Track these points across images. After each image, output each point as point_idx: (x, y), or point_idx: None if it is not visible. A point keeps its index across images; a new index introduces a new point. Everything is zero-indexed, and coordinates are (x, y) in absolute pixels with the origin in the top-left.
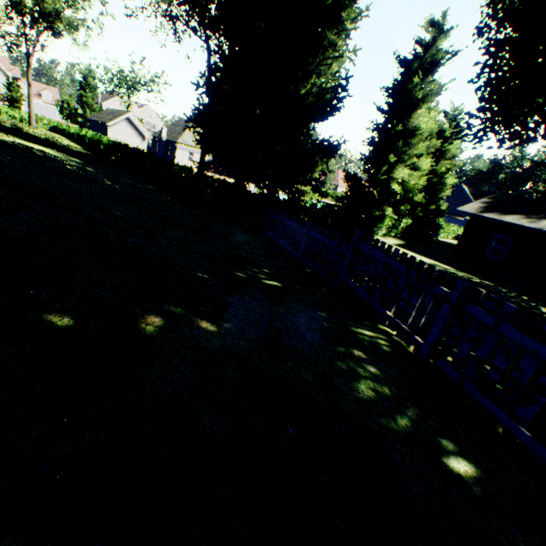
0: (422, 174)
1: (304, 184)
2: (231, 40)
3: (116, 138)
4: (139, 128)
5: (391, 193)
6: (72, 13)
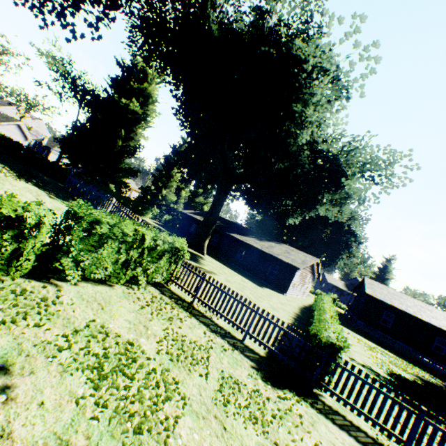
0: (182, 198)
1: (115, 185)
2: (92, 113)
3: (4, 133)
4: (26, 132)
5: (158, 199)
6: (0, 56)
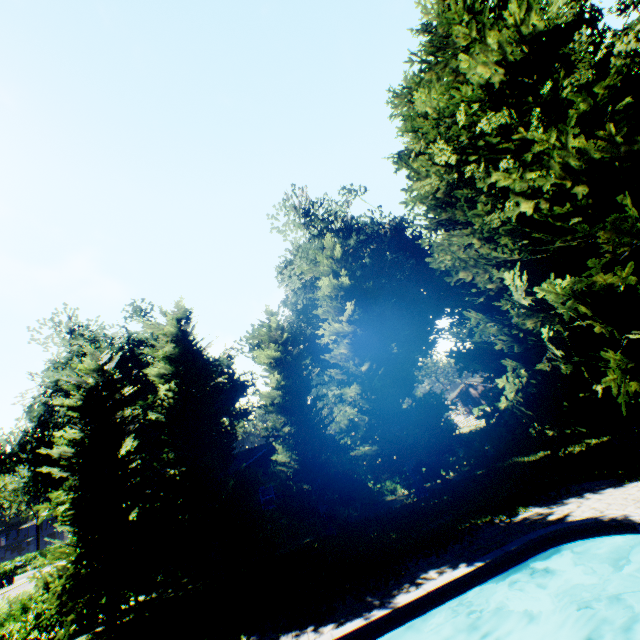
0: None
1: None
2: None
3: None
4: None
5: None
6: None
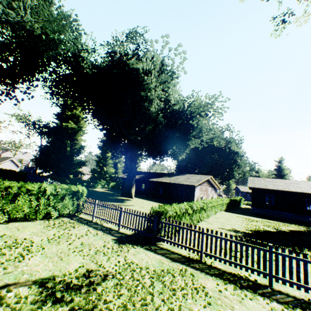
0: (119, 168)
1: (73, 175)
2: (49, 137)
3: (4, 168)
4: (17, 163)
5: (102, 174)
6: None
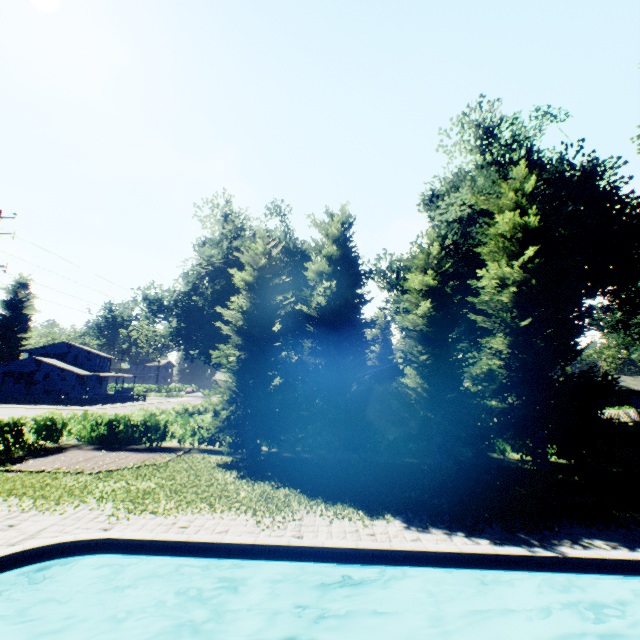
0: None
1: None
2: None
3: None
4: None
5: None
6: None
